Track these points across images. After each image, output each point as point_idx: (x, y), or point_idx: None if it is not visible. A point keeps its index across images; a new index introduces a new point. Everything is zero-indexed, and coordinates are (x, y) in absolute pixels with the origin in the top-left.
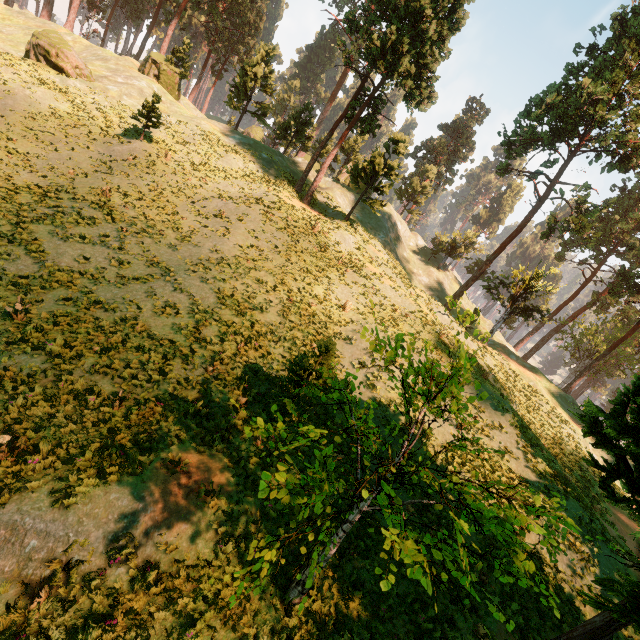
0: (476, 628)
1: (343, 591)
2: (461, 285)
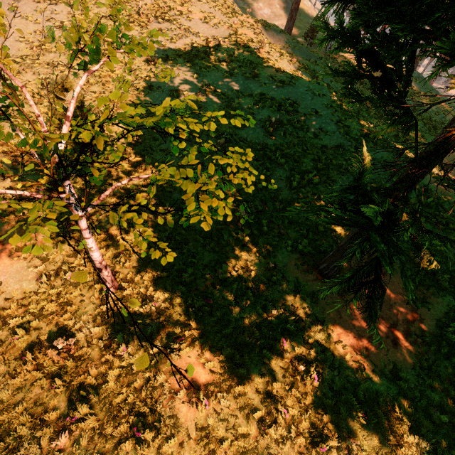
0: (267, 265)
1: (153, 276)
2: (309, 4)
